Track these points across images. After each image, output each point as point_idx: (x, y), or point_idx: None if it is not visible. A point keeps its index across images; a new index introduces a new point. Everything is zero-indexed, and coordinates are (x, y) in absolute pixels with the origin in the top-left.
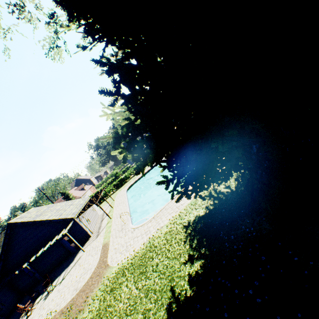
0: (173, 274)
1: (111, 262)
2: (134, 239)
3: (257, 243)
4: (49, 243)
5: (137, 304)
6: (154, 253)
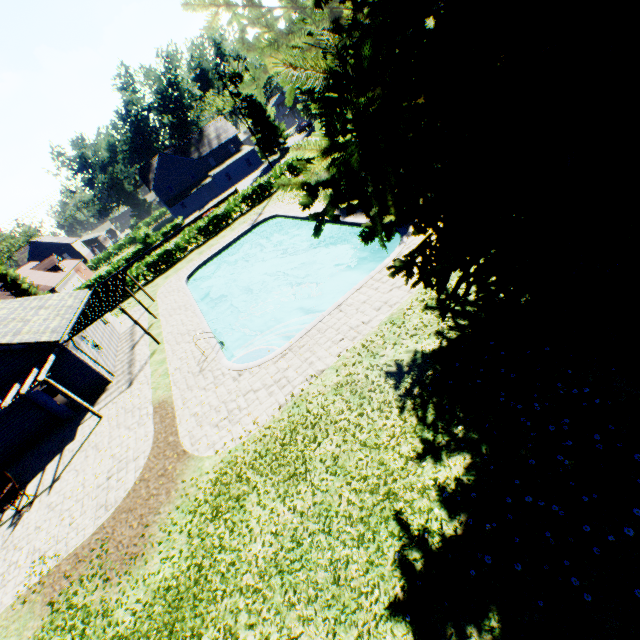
0: (391, 482)
1: (195, 446)
2: (248, 397)
3: (612, 423)
4: None
5: (304, 547)
6: (318, 432)
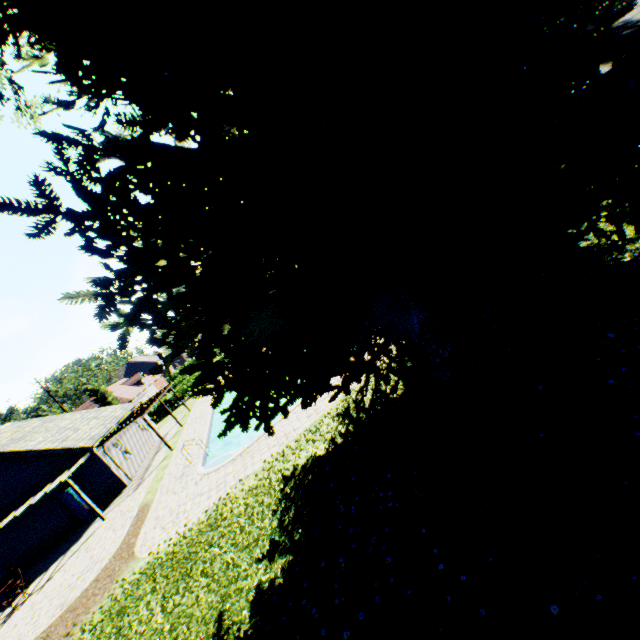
0: (233, 584)
1: (141, 547)
2: (195, 500)
3: (390, 526)
4: (29, 502)
5: None
6: (216, 533)
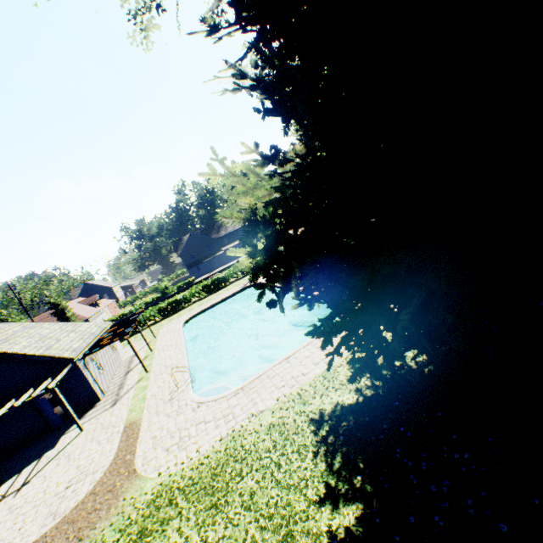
0: (292, 524)
1: (144, 466)
2: (199, 427)
3: (484, 490)
4: (10, 403)
5: None
6: (244, 465)
